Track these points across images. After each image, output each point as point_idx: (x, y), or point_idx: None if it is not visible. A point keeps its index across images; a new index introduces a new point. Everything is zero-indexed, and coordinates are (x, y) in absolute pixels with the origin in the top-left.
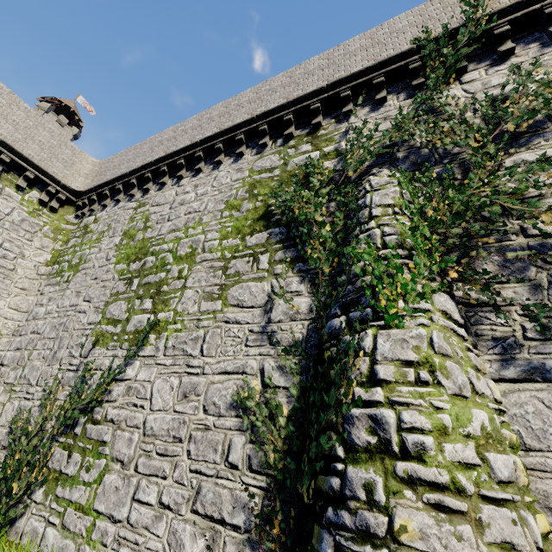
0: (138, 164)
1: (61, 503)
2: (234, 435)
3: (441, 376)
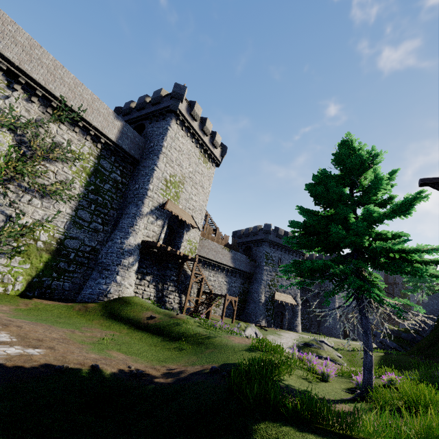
0: None
1: None
2: None
3: None
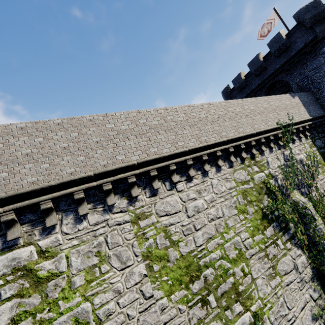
0: (104, 162)
1: None
2: None
3: None
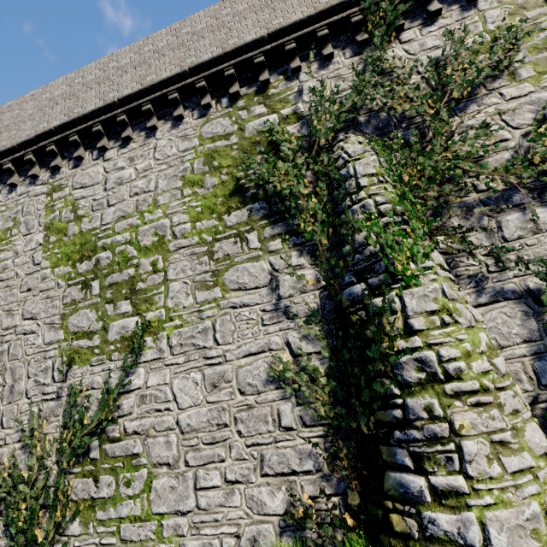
0: (28, 133)
1: (110, 524)
2: (280, 405)
3: (456, 316)
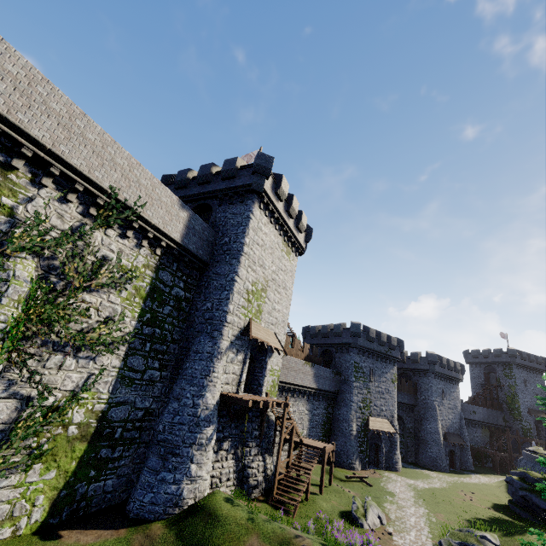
0: None
1: None
2: None
3: None
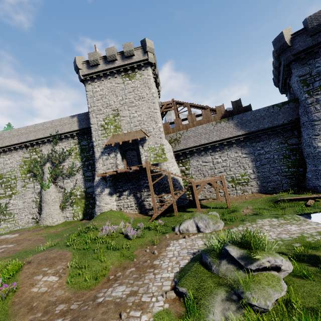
0: None
1: (8, 221)
2: (33, 205)
3: (49, 195)
